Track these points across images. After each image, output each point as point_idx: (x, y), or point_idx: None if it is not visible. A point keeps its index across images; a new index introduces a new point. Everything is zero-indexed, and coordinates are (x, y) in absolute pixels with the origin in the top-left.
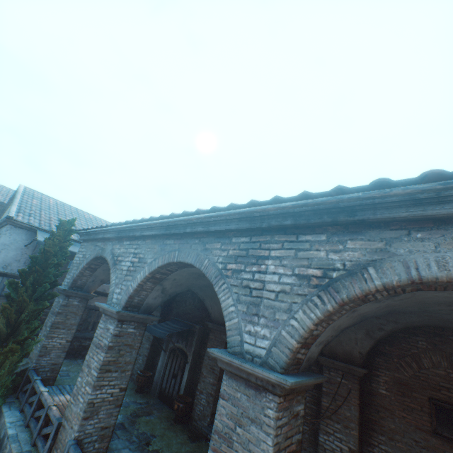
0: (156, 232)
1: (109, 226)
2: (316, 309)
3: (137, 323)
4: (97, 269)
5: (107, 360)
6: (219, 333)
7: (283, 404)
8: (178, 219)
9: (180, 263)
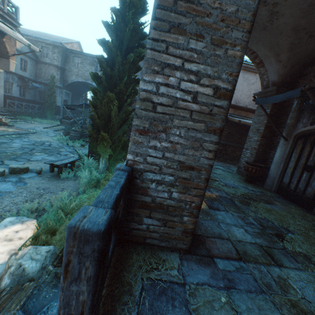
0: None
1: None
2: None
3: None
4: None
5: None
6: None
7: None
8: None
9: None
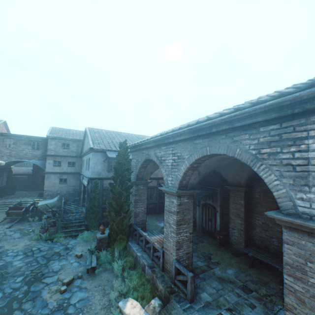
0: (185, 137)
1: (148, 139)
2: None
3: (188, 196)
4: (147, 166)
5: (178, 219)
6: (237, 191)
7: None
8: (202, 124)
9: (211, 155)
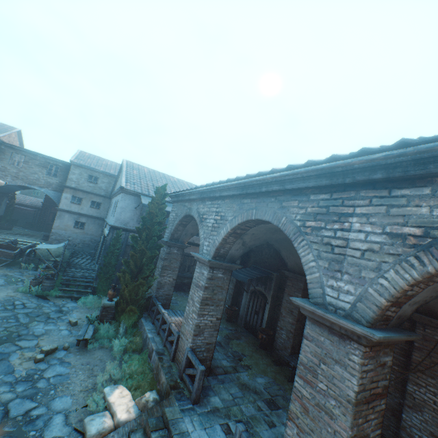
0: (233, 192)
1: (192, 189)
2: (411, 270)
3: (224, 270)
4: (187, 225)
5: (205, 297)
6: (296, 281)
7: (368, 353)
8: (252, 180)
9: (257, 220)
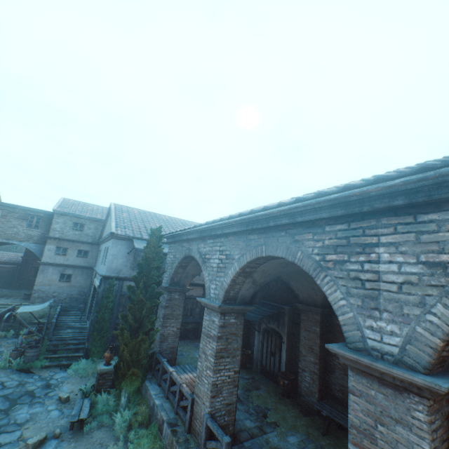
0: (237, 229)
1: (190, 228)
2: None
3: (236, 314)
4: (187, 266)
5: (219, 348)
6: (311, 313)
7: (433, 406)
8: (258, 215)
9: (268, 257)
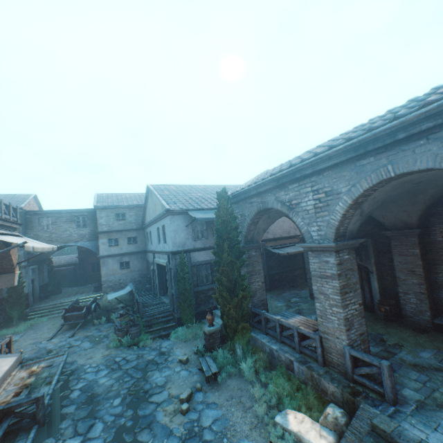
0: (338, 160)
1: (263, 179)
2: None
3: (347, 250)
4: (258, 222)
5: (341, 285)
6: (404, 237)
7: None
8: (377, 131)
9: (396, 176)
